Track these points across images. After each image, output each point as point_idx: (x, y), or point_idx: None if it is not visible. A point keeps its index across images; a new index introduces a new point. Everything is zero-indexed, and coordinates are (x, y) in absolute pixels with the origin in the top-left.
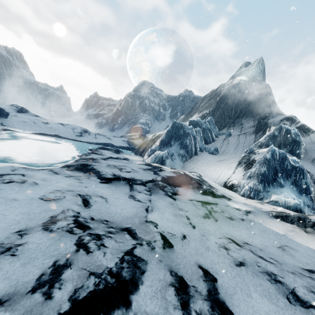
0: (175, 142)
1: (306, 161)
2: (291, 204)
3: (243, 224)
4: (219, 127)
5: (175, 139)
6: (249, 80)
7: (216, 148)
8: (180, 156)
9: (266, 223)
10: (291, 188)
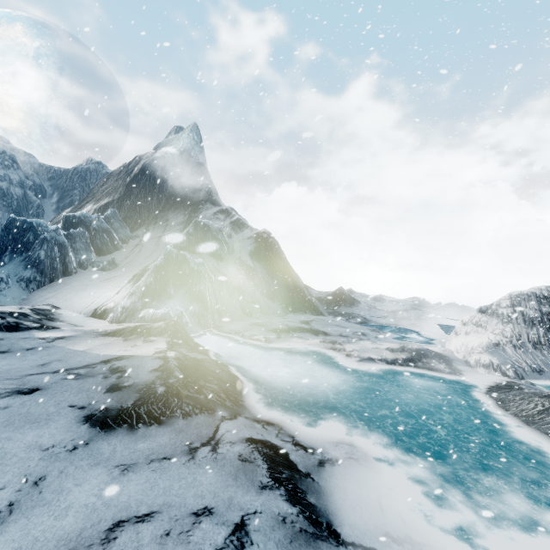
0: (14, 258)
1: (228, 263)
2: (159, 316)
3: (22, 354)
4: (133, 226)
5: (15, 252)
6: (179, 154)
7: (112, 260)
8: (24, 282)
9: (75, 345)
10: (183, 298)
